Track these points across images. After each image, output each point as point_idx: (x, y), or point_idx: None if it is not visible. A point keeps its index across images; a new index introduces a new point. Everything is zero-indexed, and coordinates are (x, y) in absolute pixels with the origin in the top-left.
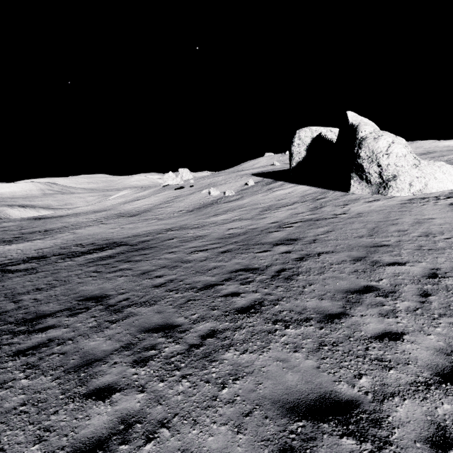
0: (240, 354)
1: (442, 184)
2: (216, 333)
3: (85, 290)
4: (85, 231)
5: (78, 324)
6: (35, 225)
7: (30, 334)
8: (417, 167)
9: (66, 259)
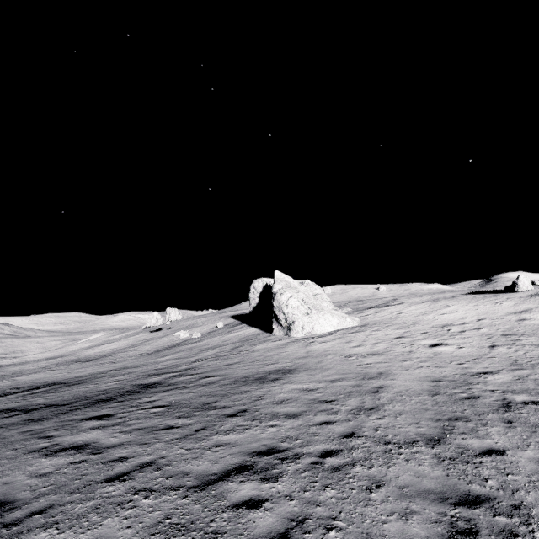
0: (81, 412)
1: (323, 327)
2: (78, 409)
3: (8, 407)
4: (28, 377)
5: None
6: None
7: None
8: (309, 315)
9: None
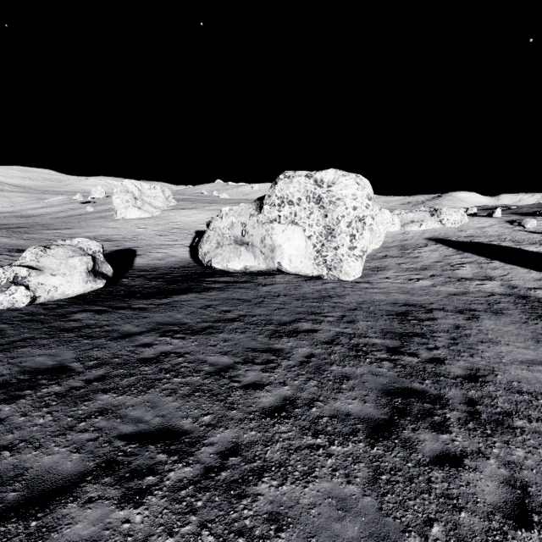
0: None
1: (131, 216)
2: None
3: None
4: None
5: None
6: None
7: None
8: (126, 208)
9: None
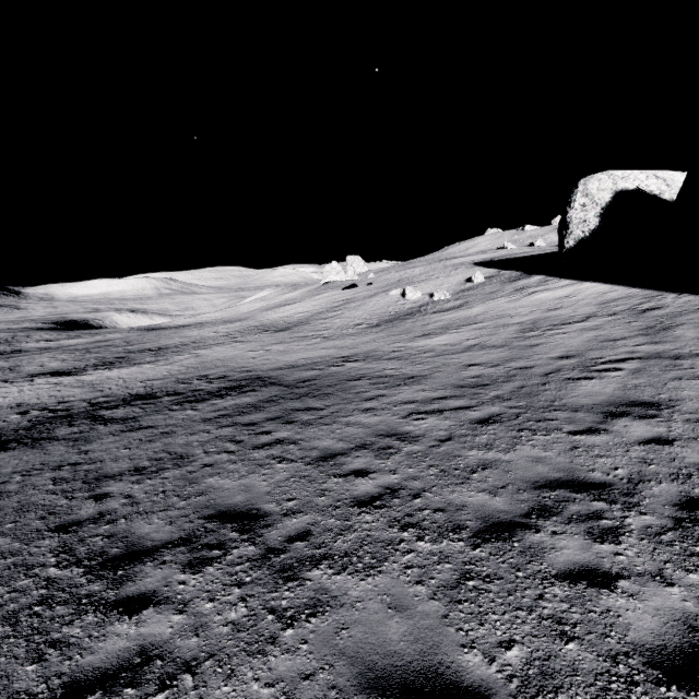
0: None
1: None
2: None
3: (216, 488)
4: (213, 352)
5: (206, 604)
6: (146, 339)
7: (107, 616)
8: None
9: (185, 404)
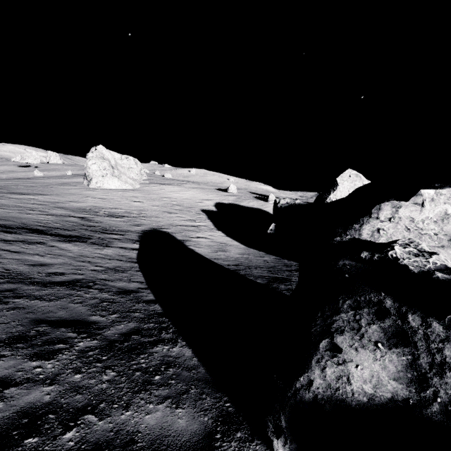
0: None
1: (109, 186)
2: None
3: None
4: None
5: None
6: None
7: None
8: (104, 177)
9: None
